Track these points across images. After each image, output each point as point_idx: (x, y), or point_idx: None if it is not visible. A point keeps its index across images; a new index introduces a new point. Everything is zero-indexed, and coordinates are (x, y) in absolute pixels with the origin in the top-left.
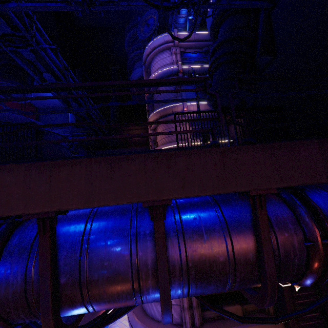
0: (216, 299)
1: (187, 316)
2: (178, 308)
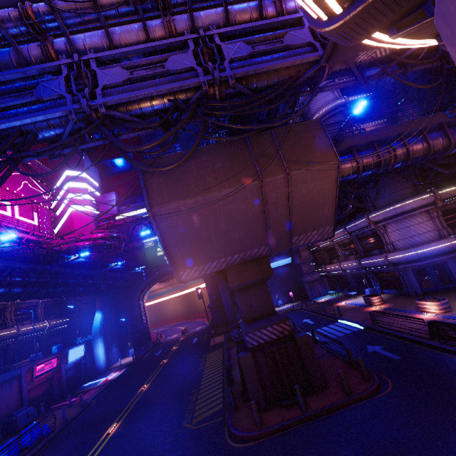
0: (454, 225)
1: (444, 231)
2: (435, 231)
